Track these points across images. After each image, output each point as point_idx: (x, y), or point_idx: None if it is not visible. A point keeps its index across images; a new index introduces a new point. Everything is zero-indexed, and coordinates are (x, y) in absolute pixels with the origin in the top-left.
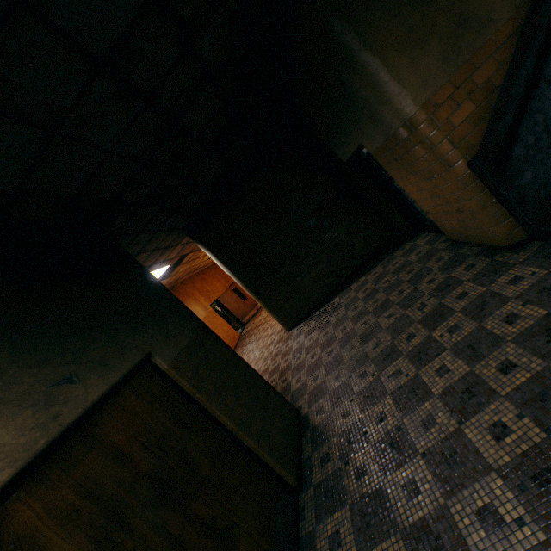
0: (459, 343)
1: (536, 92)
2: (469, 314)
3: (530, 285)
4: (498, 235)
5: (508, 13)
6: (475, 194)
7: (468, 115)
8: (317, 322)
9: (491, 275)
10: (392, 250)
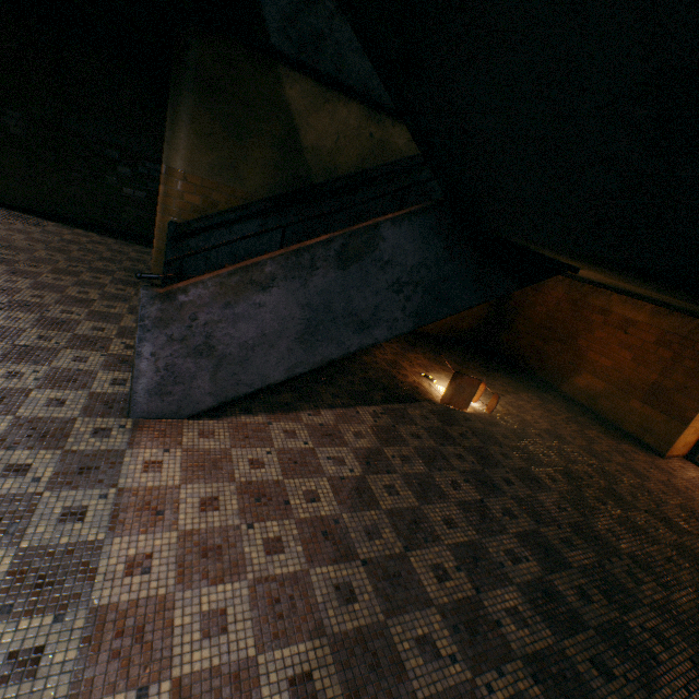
0: (46, 283)
1: (223, 230)
2: (79, 282)
3: (119, 294)
4: (153, 272)
5: (252, 190)
6: (161, 240)
7: (195, 204)
8: (4, 216)
9: (123, 284)
10: (142, 244)
